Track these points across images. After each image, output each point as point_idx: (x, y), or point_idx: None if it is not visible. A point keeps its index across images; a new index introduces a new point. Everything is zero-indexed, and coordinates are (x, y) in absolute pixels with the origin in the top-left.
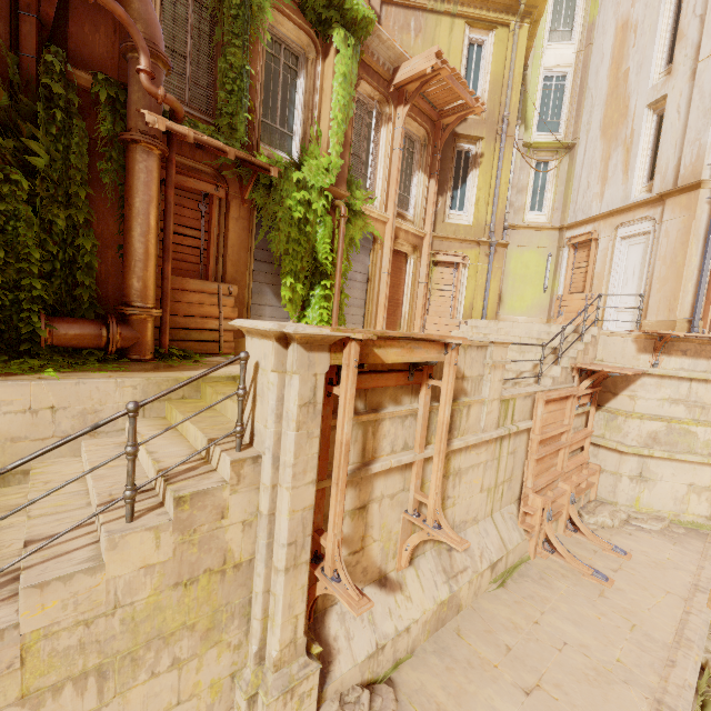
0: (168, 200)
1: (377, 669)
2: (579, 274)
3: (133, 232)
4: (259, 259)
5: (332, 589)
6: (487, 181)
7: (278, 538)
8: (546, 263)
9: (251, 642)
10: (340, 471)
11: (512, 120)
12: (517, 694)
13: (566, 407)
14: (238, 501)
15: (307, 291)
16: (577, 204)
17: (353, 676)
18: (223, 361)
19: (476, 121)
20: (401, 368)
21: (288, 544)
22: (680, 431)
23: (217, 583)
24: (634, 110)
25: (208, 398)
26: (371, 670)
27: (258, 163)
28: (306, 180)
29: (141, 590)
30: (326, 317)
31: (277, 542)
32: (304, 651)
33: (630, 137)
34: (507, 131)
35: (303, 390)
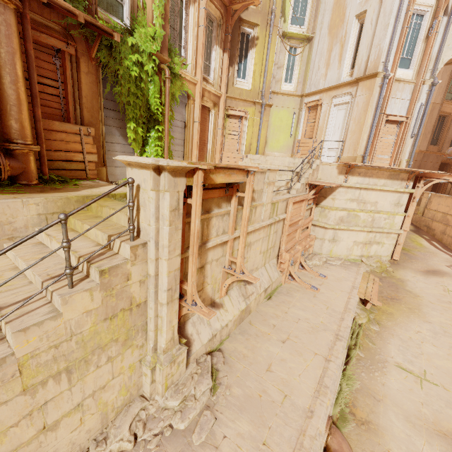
0: (28, 53)
1: (213, 345)
2: (310, 127)
3: (4, 80)
4: (107, 107)
5: (193, 309)
6: (260, 58)
7: (161, 287)
8: (292, 119)
9: (149, 343)
10: (194, 248)
11: (277, 13)
12: (279, 344)
13: (302, 205)
14: (136, 270)
15: (145, 133)
16: (311, 80)
17: (202, 350)
18: (93, 184)
19: (254, 10)
20: (222, 186)
21: (167, 290)
22: (353, 215)
23: (128, 316)
24: (348, 18)
25: (94, 209)
26: (210, 346)
27: (103, 28)
28: (138, 45)
29: (85, 325)
30: (160, 152)
31: (160, 290)
32: (178, 342)
33: (344, 37)
34: (274, 22)
35: (172, 201)
